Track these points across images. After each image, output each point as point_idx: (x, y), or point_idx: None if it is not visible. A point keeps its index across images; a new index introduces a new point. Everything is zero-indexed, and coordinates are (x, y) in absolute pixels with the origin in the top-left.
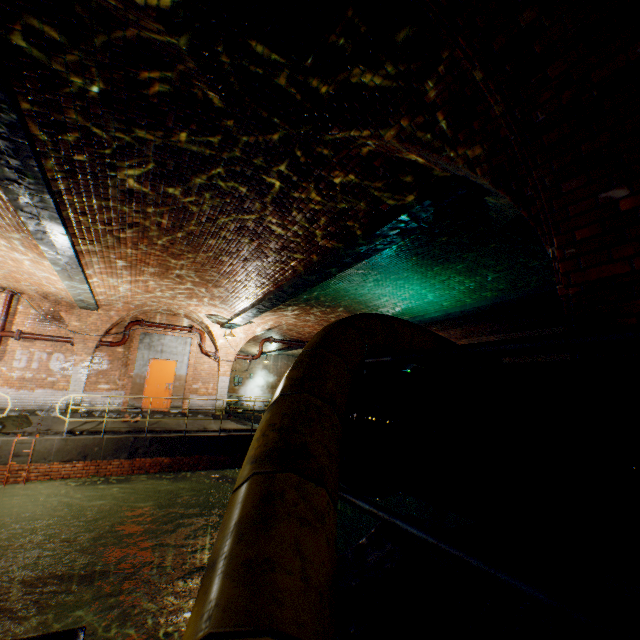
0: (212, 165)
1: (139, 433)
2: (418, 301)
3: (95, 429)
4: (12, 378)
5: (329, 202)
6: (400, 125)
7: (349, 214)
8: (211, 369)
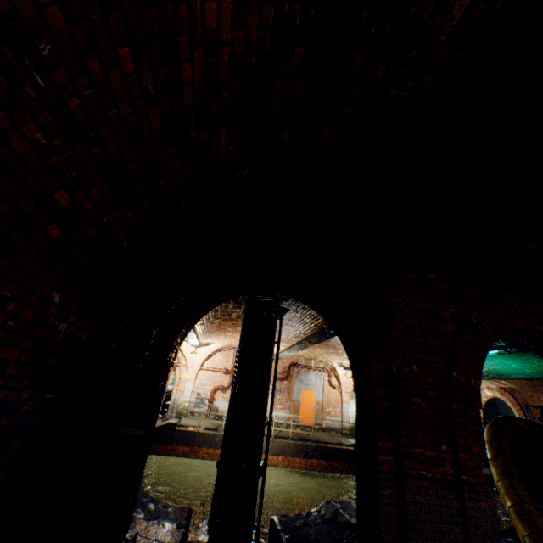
0: None
1: (304, 441)
2: (503, 366)
3: (280, 435)
4: None
5: None
6: None
7: None
8: (336, 397)
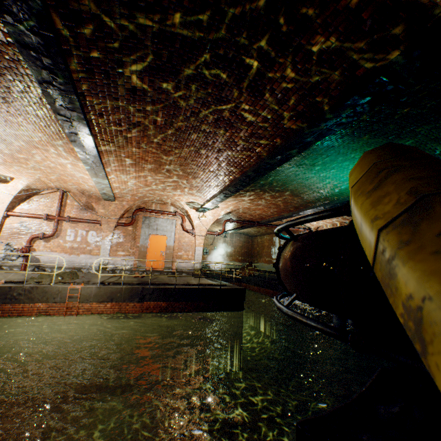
0: (199, 50)
1: (145, 285)
2: None
3: (117, 281)
4: (66, 247)
5: (302, 77)
6: None
7: (320, 88)
8: (190, 242)
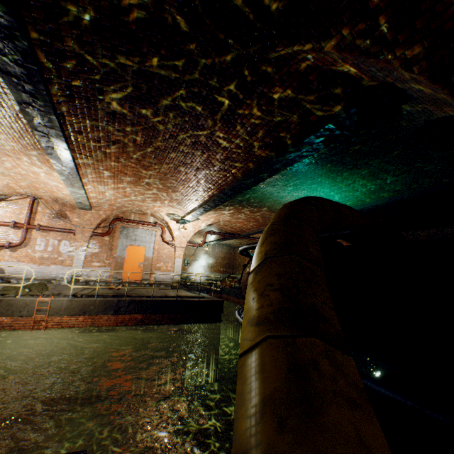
0: (176, 87)
1: (120, 297)
2: None
3: (91, 293)
4: (35, 257)
5: (267, 116)
6: (341, 34)
7: (283, 126)
8: (169, 253)
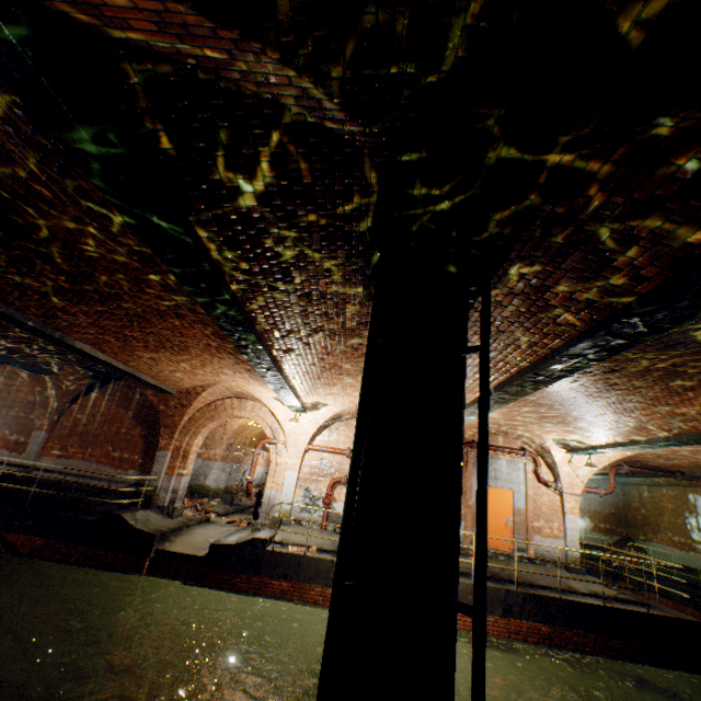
0: None
1: (498, 581)
2: None
3: None
4: None
5: None
6: None
7: None
8: (551, 503)
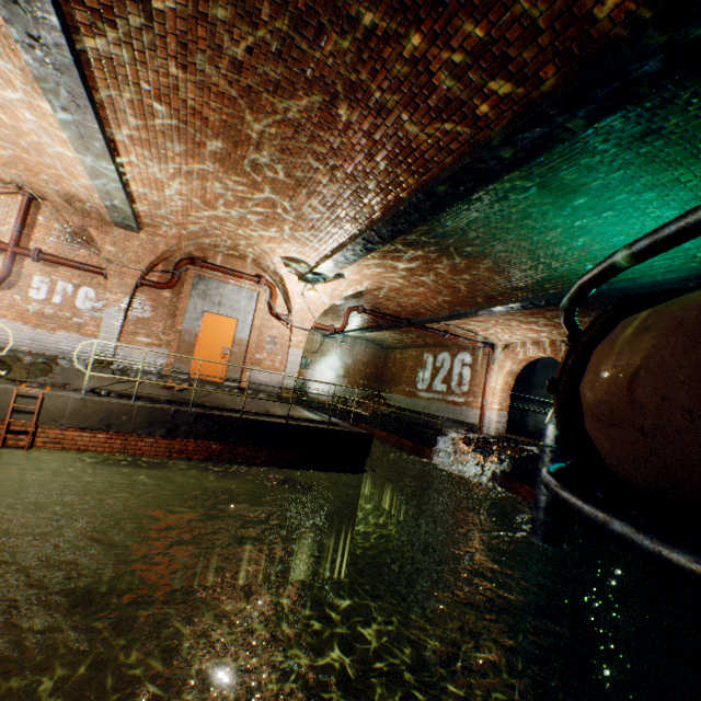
0: None
1: (182, 405)
2: None
3: (127, 392)
4: (27, 312)
5: None
6: None
7: None
8: (280, 337)
